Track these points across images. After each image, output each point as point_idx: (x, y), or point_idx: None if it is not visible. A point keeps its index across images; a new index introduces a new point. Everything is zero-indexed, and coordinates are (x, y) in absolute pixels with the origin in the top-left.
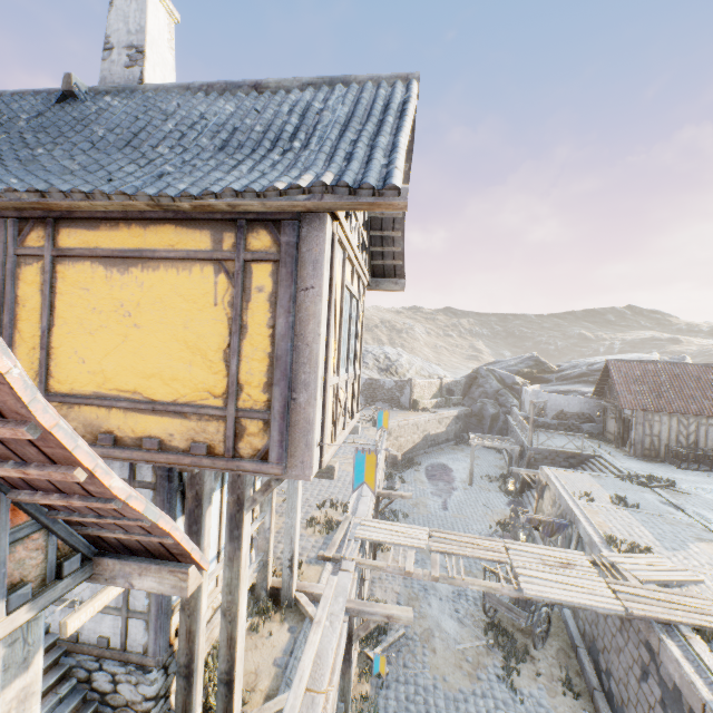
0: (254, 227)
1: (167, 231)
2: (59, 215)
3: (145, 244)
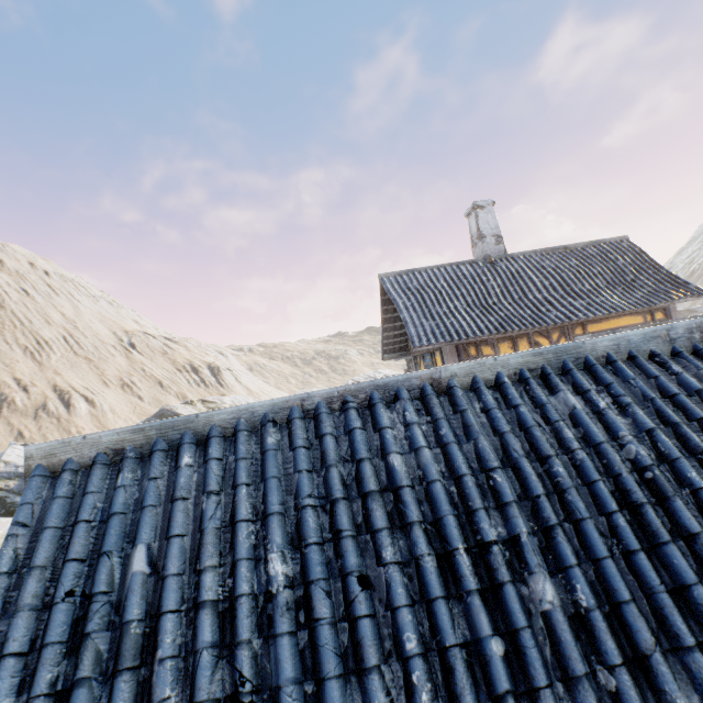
0: (655, 311)
1: (626, 318)
2: (587, 320)
3: (620, 324)
